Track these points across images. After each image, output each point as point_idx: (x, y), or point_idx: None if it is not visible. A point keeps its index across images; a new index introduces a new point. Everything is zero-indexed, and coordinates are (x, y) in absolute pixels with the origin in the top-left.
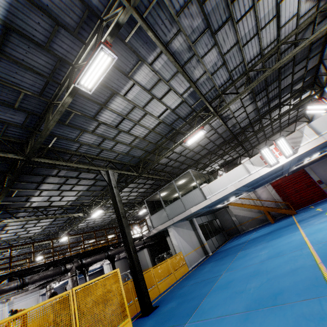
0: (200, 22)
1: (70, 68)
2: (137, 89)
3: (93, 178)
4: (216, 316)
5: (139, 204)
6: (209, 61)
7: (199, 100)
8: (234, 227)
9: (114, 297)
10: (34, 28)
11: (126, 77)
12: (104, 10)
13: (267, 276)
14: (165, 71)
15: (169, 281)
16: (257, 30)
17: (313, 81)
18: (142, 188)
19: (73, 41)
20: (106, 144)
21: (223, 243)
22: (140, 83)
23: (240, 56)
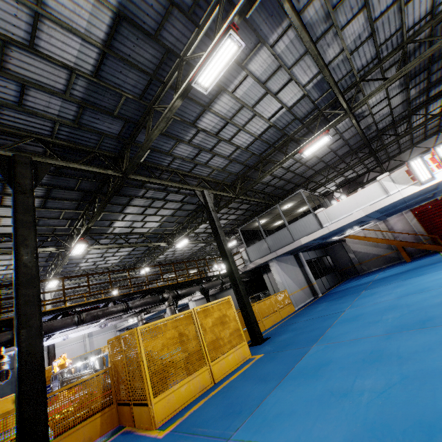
0: None
1: (177, 61)
2: (249, 82)
3: (181, 200)
4: (350, 339)
5: (227, 234)
6: (351, 32)
7: (326, 93)
8: (351, 267)
9: (229, 321)
10: (146, 13)
11: (238, 67)
12: None
13: (409, 308)
14: (289, 54)
15: (274, 318)
16: None
17: None
18: (233, 214)
19: (185, 25)
20: (201, 157)
21: (335, 285)
22: (254, 73)
23: (398, 21)
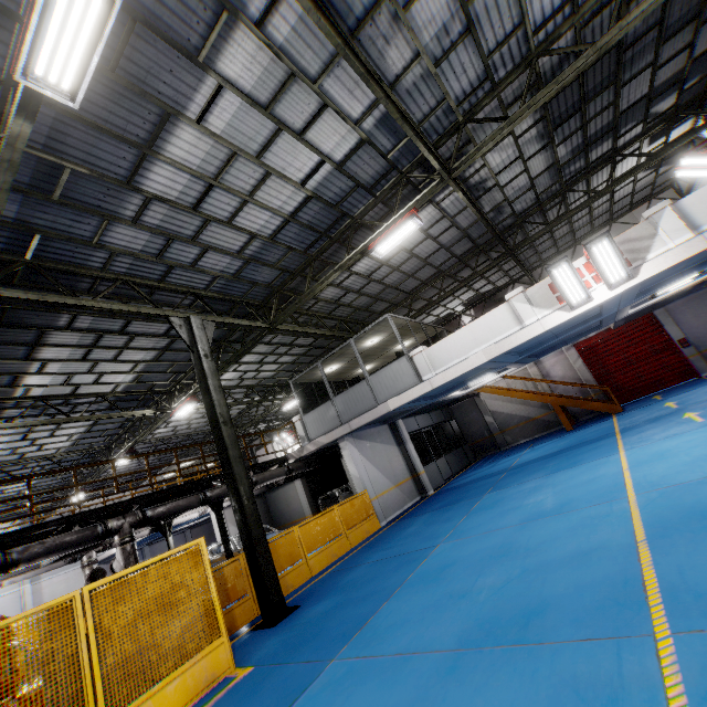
0: None
1: (20, 31)
2: (233, 102)
3: (165, 332)
4: (396, 651)
5: (285, 388)
6: (428, 19)
7: (405, 139)
8: (489, 437)
9: (189, 598)
10: None
11: (194, 66)
12: None
13: (525, 561)
14: (305, 50)
15: (335, 550)
16: None
17: (706, 90)
18: (287, 354)
19: None
20: (177, 252)
21: (462, 469)
22: (237, 83)
23: (516, 9)
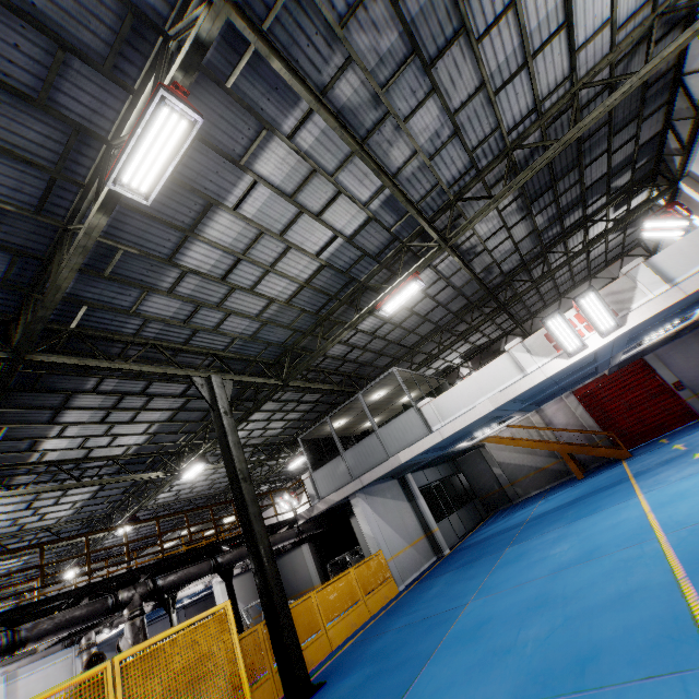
0: (394, 40)
1: (104, 149)
2: (264, 193)
3: (181, 393)
4: None
5: (290, 445)
6: (423, 127)
7: (405, 216)
8: (499, 490)
9: (216, 669)
10: (9, 57)
11: (236, 168)
12: (171, 14)
13: (566, 609)
14: (325, 153)
15: (354, 619)
16: (525, 57)
17: (655, 168)
18: (294, 411)
19: (105, 87)
20: (203, 318)
21: (475, 526)
22: (269, 179)
23: (492, 117)
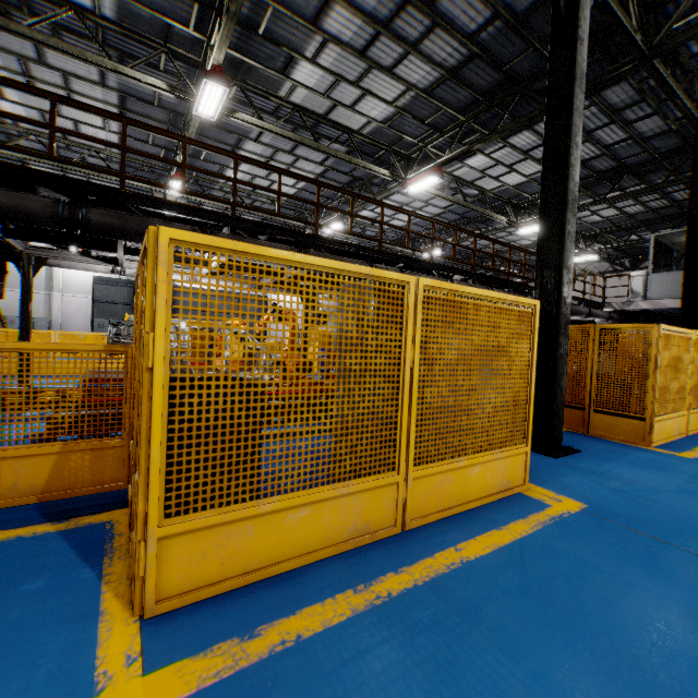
0: None
1: None
2: None
3: (609, 144)
4: None
5: (586, 239)
6: None
7: None
8: None
9: None
10: None
11: None
12: None
13: None
14: None
15: None
16: None
17: None
18: (642, 204)
19: None
20: None
21: None
22: None
23: None
